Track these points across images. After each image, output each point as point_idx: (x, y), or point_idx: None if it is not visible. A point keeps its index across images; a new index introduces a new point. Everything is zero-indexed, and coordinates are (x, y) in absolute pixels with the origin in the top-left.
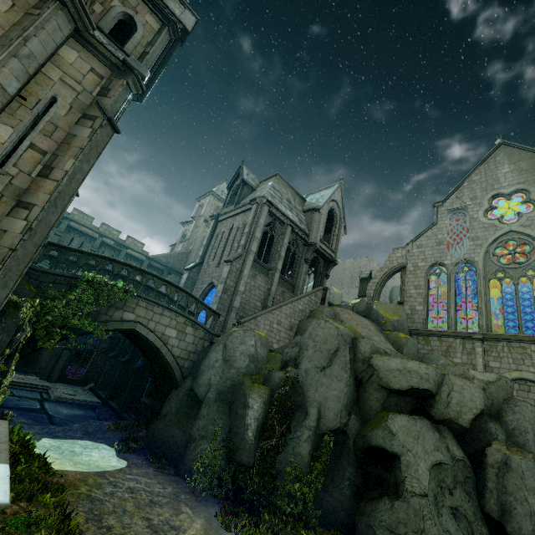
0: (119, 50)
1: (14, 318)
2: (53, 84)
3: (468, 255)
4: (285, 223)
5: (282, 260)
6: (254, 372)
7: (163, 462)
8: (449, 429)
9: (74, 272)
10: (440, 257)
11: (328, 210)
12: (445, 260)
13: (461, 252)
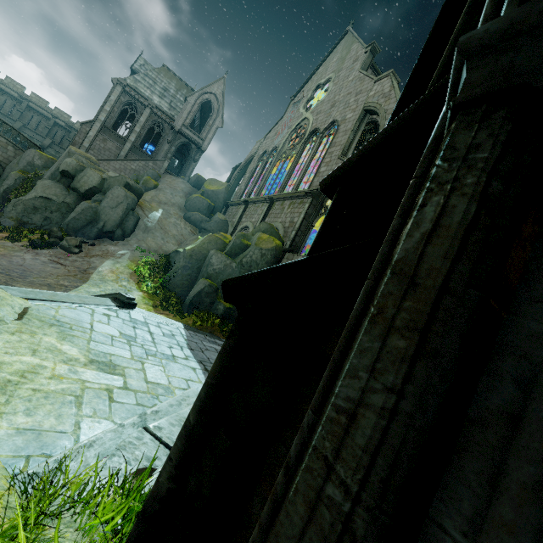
0: None
1: None
2: None
3: (280, 142)
4: (146, 105)
5: (135, 134)
6: (31, 172)
7: None
8: (79, 195)
9: None
10: (269, 146)
11: (202, 101)
12: (270, 148)
13: (278, 140)
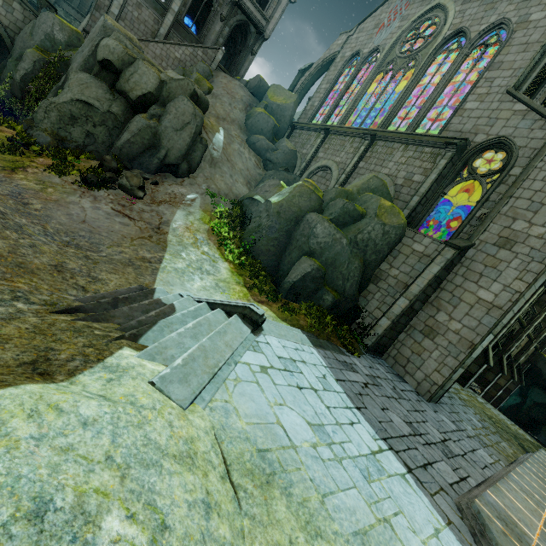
0: None
1: None
2: None
3: (385, 41)
4: None
5: None
6: (51, 50)
7: None
8: (128, 102)
9: None
10: (364, 45)
11: None
12: (366, 48)
13: (382, 38)
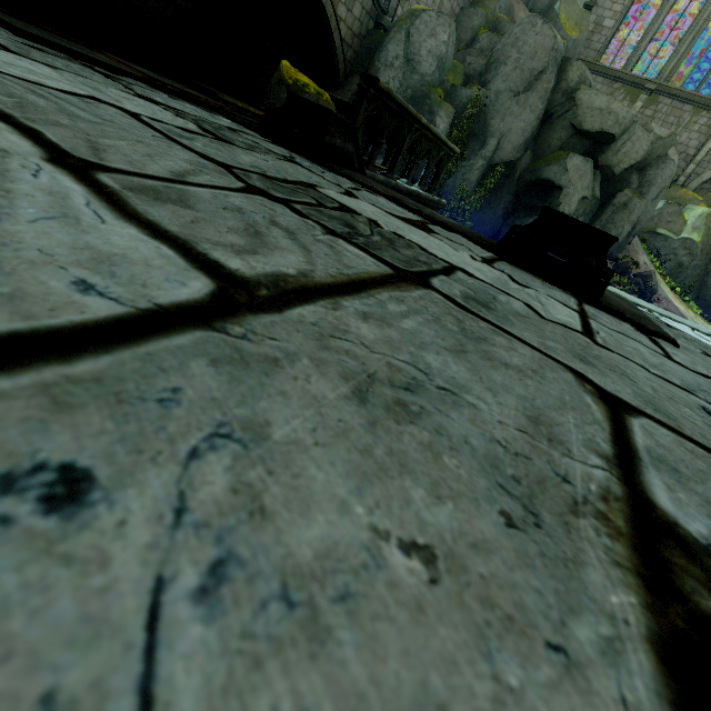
0: None
1: None
2: None
3: None
4: None
5: None
6: (436, 84)
7: None
8: (600, 175)
9: None
10: None
11: None
12: None
13: None
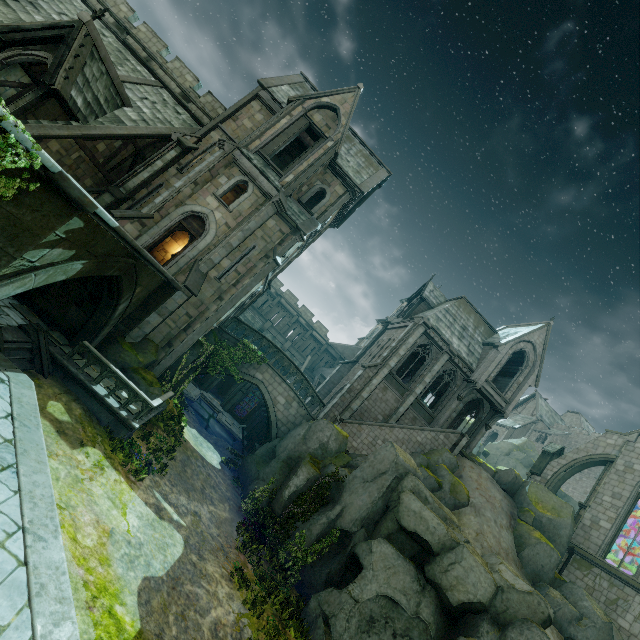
0: (305, 214)
1: (198, 350)
2: (257, 239)
3: None
4: (443, 349)
5: (423, 385)
6: (319, 457)
7: (239, 484)
8: (438, 596)
9: (241, 337)
10: None
11: (515, 350)
12: None
13: None
